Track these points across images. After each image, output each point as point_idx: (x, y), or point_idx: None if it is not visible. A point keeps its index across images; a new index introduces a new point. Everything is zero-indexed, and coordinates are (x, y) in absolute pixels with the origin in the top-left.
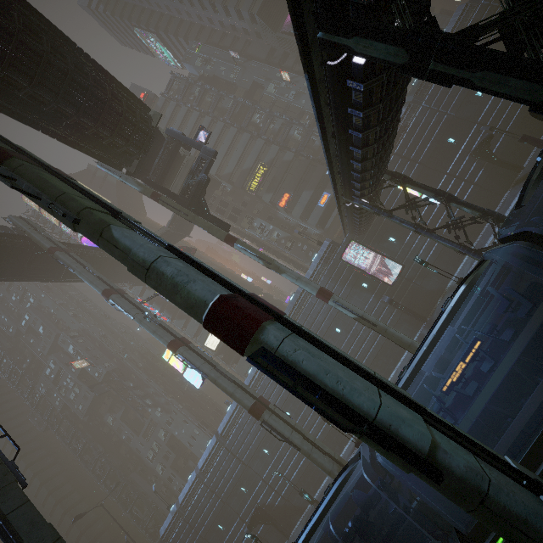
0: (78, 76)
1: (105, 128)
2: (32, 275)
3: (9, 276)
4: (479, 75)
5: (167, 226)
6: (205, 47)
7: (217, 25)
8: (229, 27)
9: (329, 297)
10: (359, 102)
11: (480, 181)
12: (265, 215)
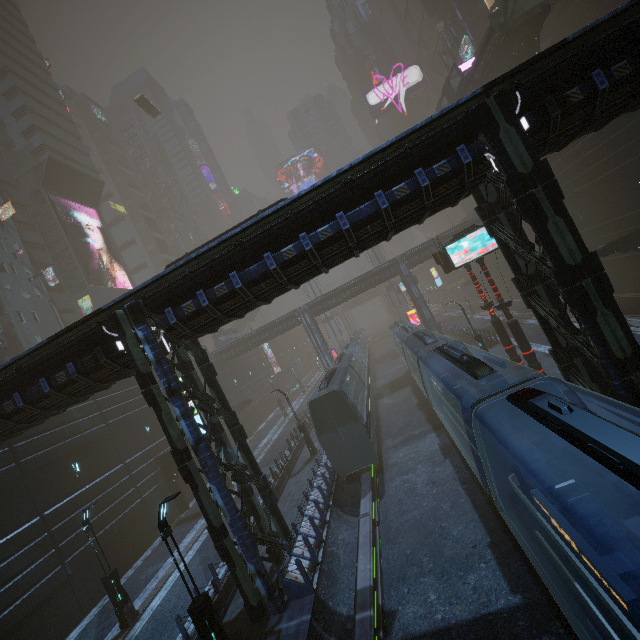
0: None
1: None
2: None
3: None
4: (556, 220)
5: None
6: None
7: None
8: None
9: None
10: (435, 174)
11: (150, 498)
12: None
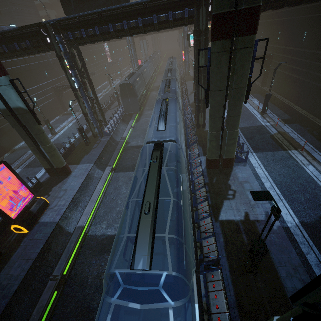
0: None
1: None
2: None
3: None
4: (203, 52)
5: None
6: None
7: None
8: None
9: (7, 73)
10: (175, 16)
11: (51, 102)
12: None
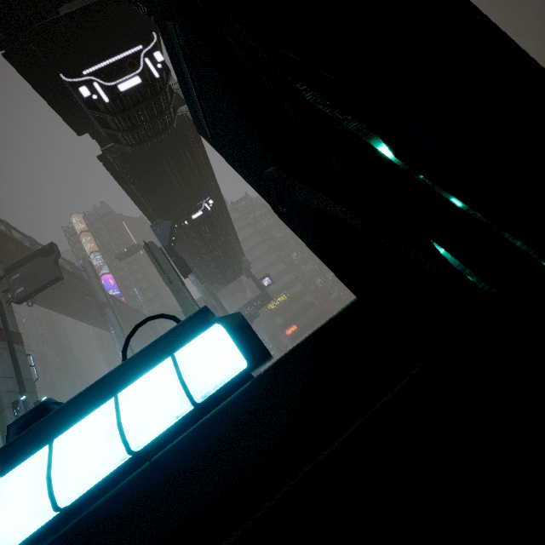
0: (226, 244)
1: (219, 269)
2: (66, 309)
3: (51, 305)
4: None
5: None
6: None
7: None
8: None
9: None
10: None
11: None
12: (270, 332)
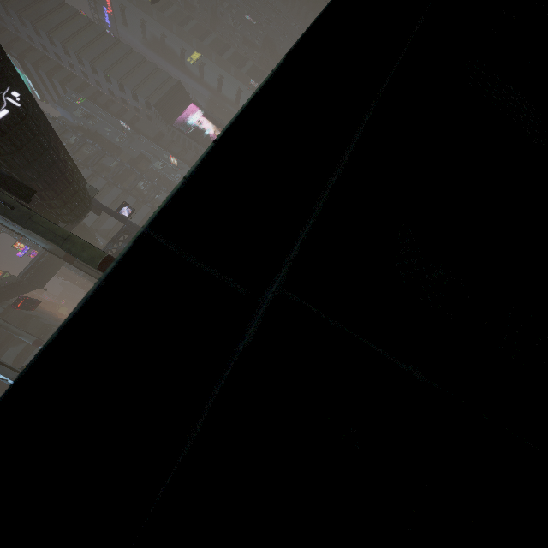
0: (61, 163)
1: (60, 200)
2: None
3: None
4: None
5: (18, 276)
6: (89, 103)
7: (105, 90)
8: (119, 98)
9: None
10: None
11: None
12: None
